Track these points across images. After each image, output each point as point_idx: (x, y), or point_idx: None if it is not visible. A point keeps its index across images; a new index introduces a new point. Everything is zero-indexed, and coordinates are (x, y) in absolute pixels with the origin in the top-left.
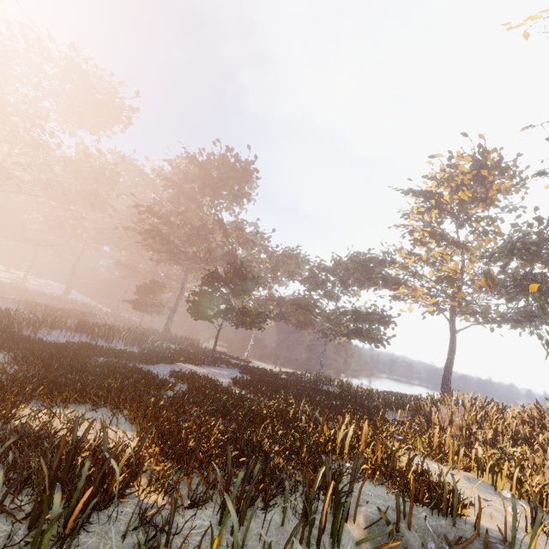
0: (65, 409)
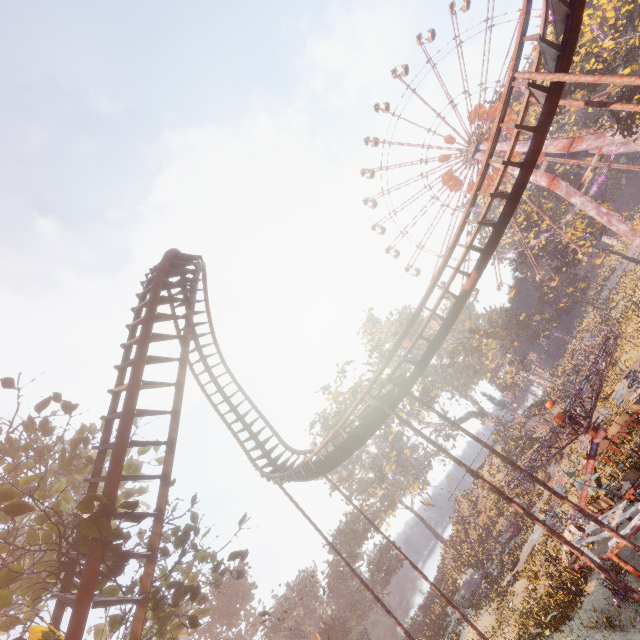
0: None
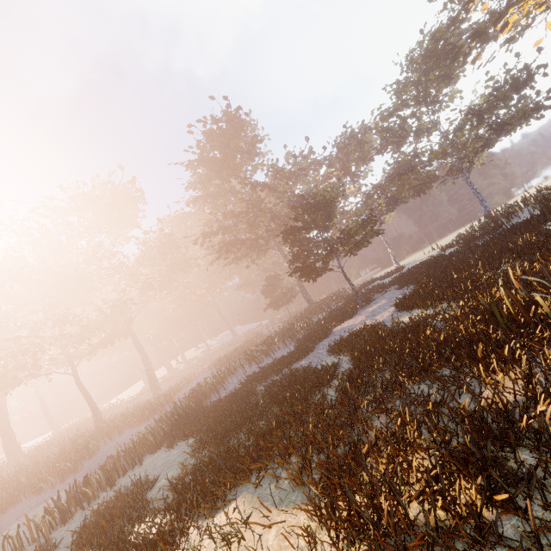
0: (232, 503)
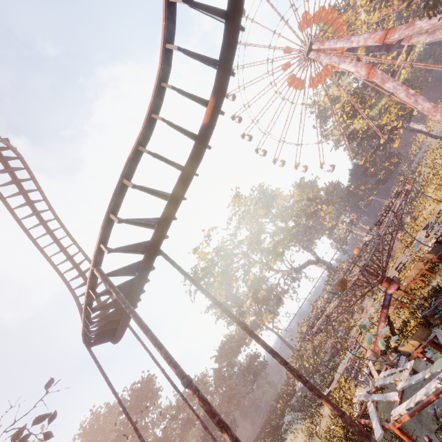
0: None
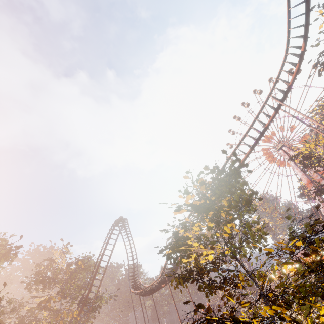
0: None
